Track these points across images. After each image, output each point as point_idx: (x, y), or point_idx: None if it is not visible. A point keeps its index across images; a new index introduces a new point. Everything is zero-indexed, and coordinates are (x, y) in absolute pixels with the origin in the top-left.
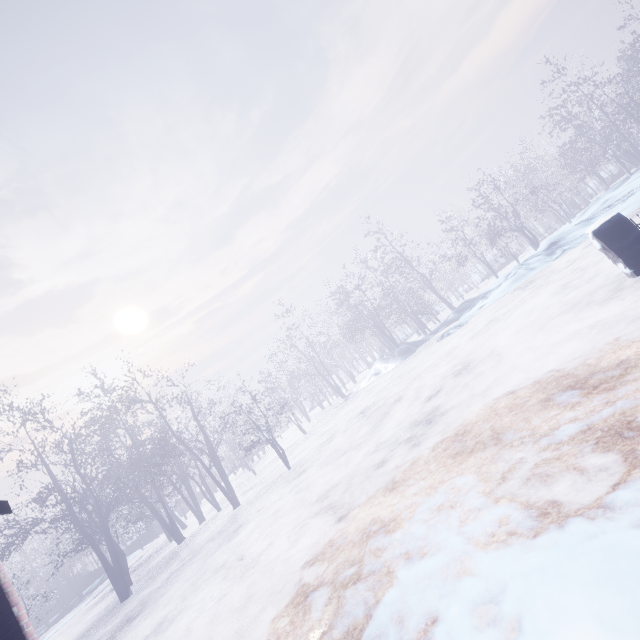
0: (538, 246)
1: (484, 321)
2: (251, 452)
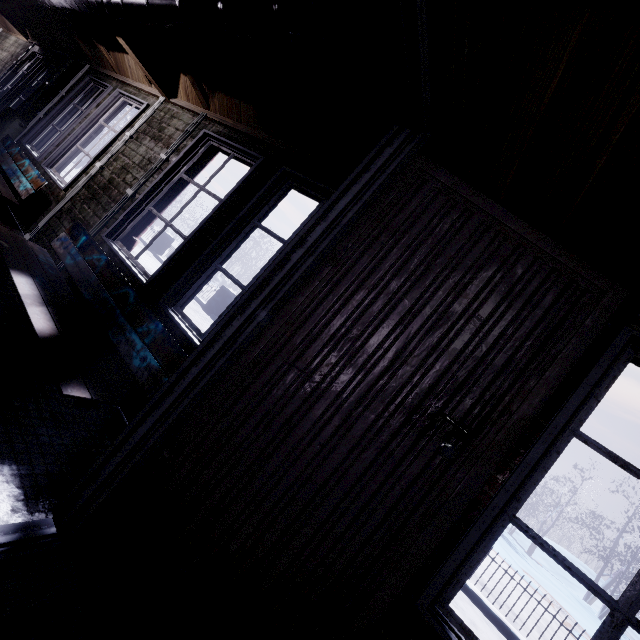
0: None
1: None
2: None
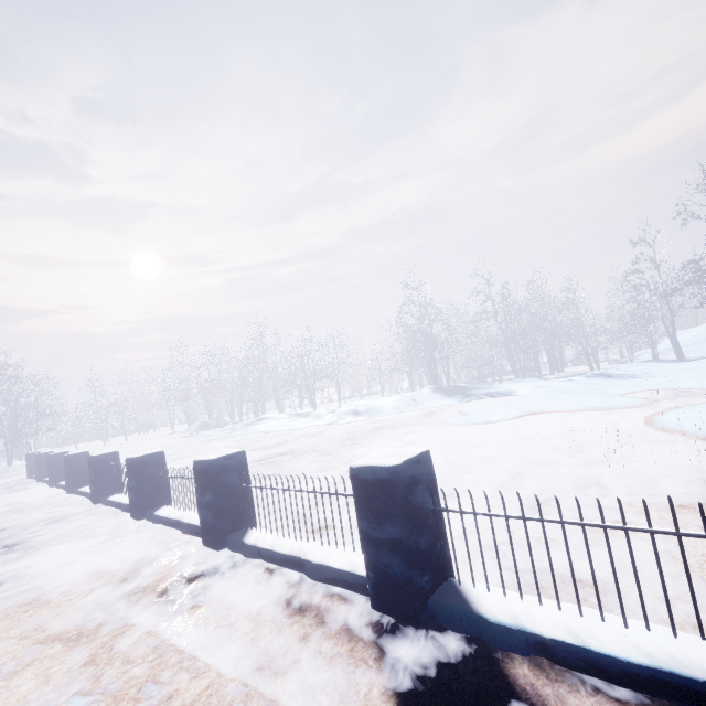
0: (314, 407)
1: (154, 446)
2: (84, 435)
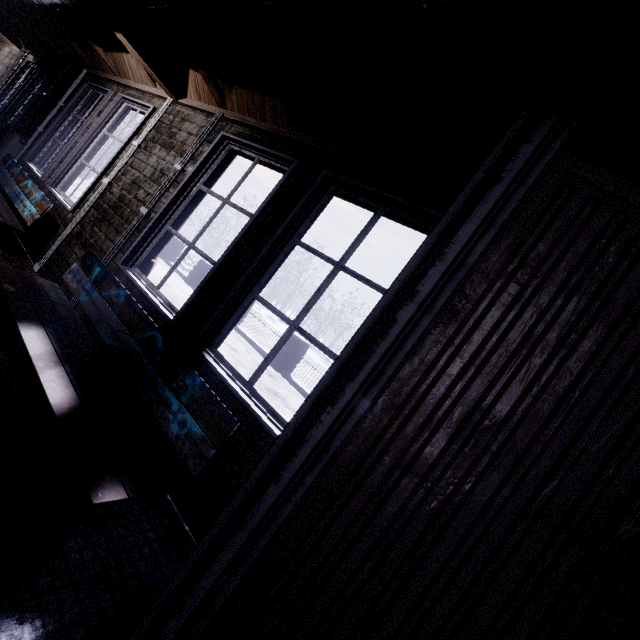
0: None
1: None
2: None
